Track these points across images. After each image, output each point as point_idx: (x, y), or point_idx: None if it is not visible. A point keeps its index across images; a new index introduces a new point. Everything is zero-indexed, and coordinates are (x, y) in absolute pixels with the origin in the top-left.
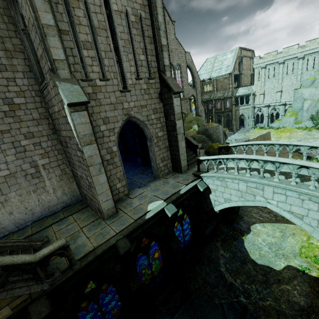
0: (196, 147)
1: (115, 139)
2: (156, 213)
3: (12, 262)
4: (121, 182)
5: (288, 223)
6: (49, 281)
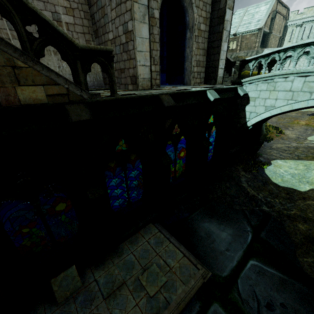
0: (232, 65)
1: (158, 0)
2: (199, 90)
3: (52, 23)
4: (155, 66)
5: (312, 160)
6: (88, 92)
